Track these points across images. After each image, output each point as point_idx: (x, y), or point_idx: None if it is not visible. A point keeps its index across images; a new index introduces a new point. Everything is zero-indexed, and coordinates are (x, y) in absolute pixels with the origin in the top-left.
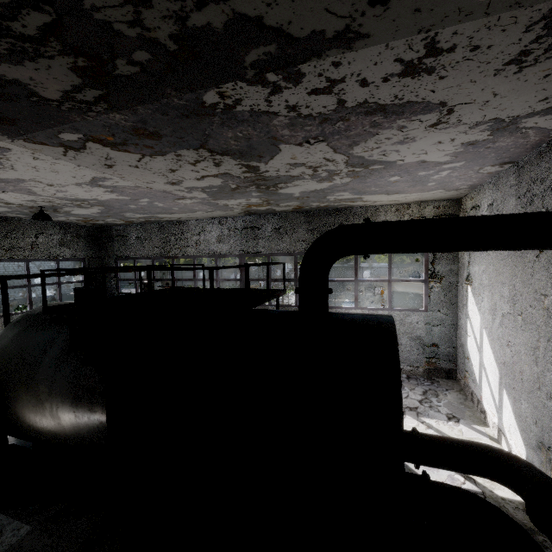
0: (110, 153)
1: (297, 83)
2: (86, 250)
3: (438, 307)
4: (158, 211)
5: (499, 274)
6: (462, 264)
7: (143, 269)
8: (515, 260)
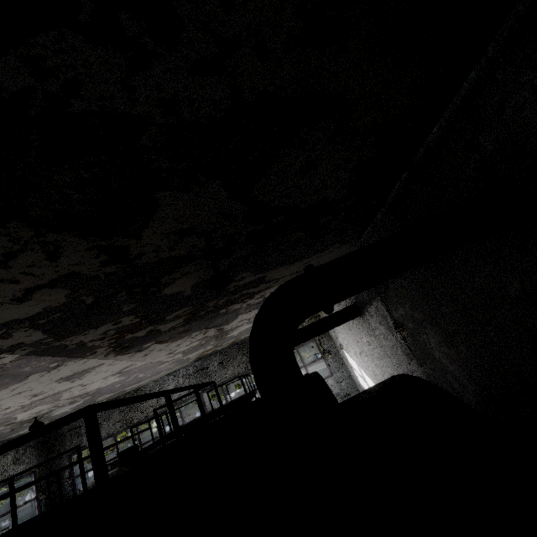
0: (156, 347)
1: (252, 299)
2: (36, 460)
3: (337, 369)
4: (131, 384)
5: (348, 337)
6: (334, 339)
7: (129, 437)
8: (349, 328)
